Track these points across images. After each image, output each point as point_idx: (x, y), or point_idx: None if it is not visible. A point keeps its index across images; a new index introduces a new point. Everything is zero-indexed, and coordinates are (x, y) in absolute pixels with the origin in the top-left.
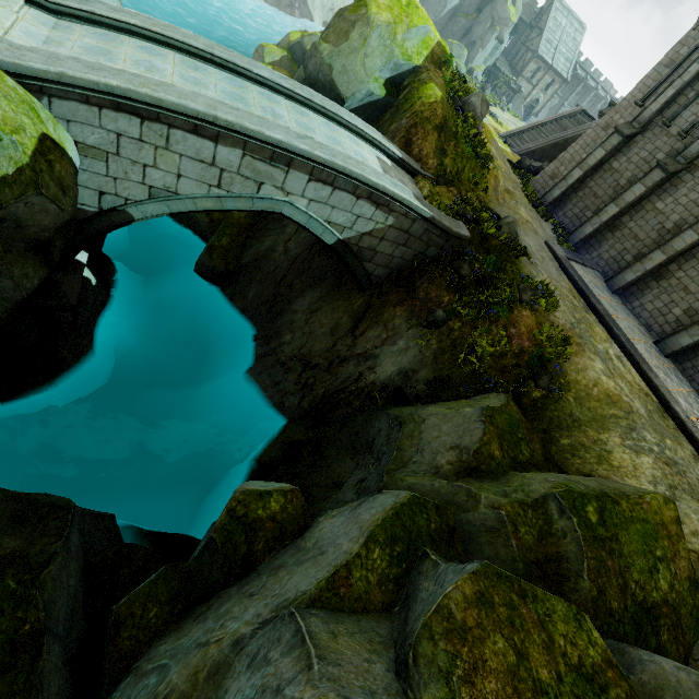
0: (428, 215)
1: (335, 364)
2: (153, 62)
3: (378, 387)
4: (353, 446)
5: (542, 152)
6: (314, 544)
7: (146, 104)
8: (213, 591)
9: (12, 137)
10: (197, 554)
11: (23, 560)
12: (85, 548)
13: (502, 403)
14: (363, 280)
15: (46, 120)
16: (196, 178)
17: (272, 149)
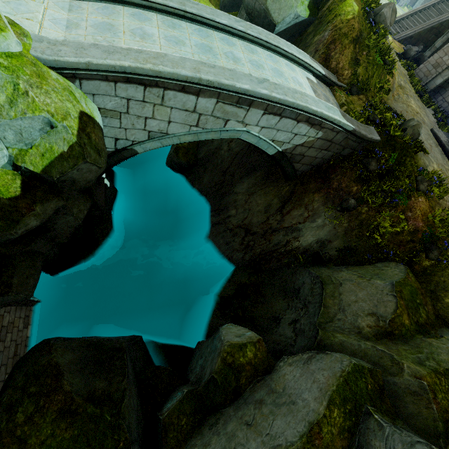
0: (351, 129)
1: (269, 233)
2: (143, 29)
3: (300, 250)
4: (283, 289)
5: (418, 36)
6: (283, 389)
7: (149, 75)
8: (217, 408)
9: (63, 123)
10: (204, 384)
11: (109, 398)
12: (134, 369)
13: (404, 276)
14: (290, 174)
15: (80, 98)
16: (181, 122)
17: (239, 95)
